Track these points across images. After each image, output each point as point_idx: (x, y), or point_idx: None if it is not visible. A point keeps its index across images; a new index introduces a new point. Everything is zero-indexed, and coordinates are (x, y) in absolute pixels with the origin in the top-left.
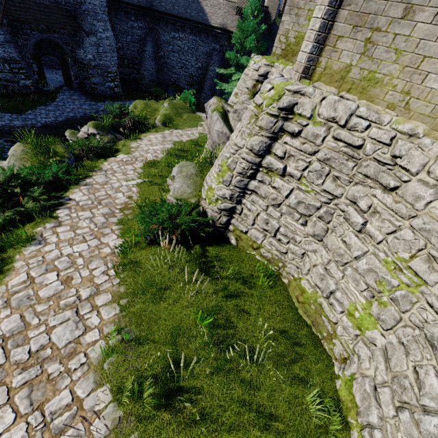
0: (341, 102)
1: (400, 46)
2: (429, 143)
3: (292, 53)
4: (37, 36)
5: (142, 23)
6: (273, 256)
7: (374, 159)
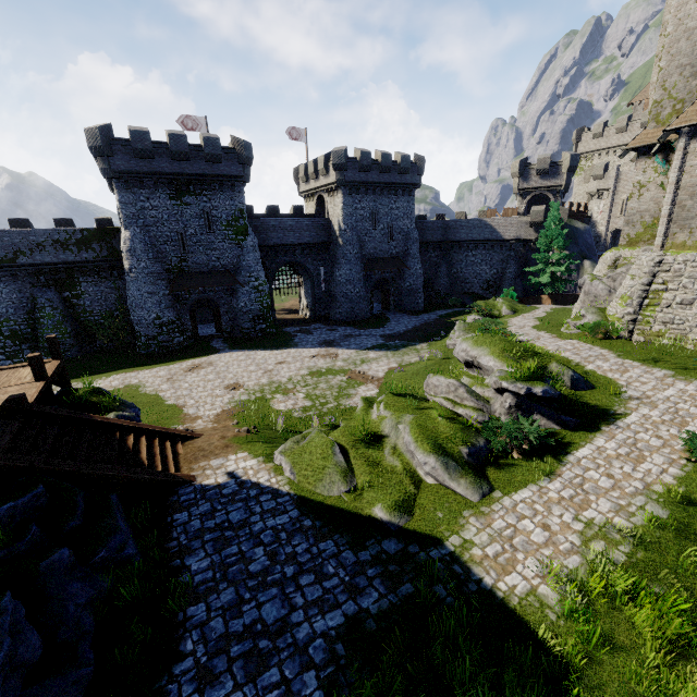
0: (687, 254)
1: None
2: None
3: (635, 242)
4: (377, 278)
5: (437, 252)
6: (676, 335)
7: None
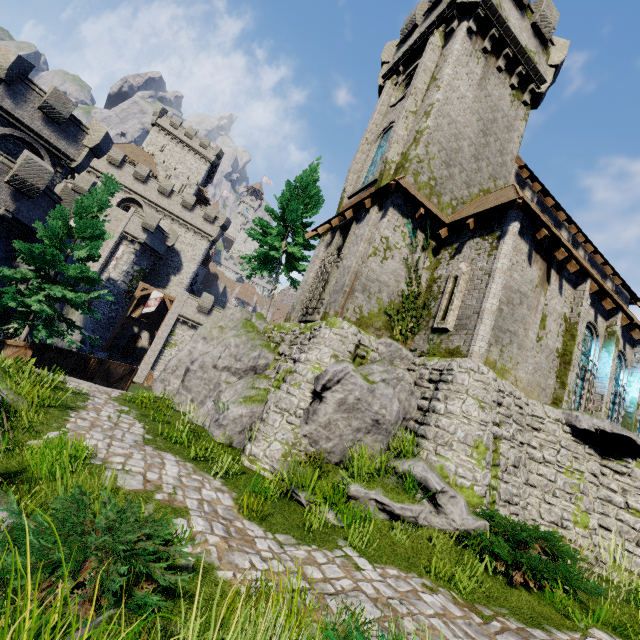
0: (506, 382)
1: (510, 356)
2: (534, 402)
3: (366, 324)
4: None
5: None
6: None
7: (527, 414)
